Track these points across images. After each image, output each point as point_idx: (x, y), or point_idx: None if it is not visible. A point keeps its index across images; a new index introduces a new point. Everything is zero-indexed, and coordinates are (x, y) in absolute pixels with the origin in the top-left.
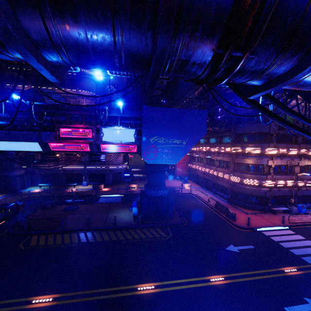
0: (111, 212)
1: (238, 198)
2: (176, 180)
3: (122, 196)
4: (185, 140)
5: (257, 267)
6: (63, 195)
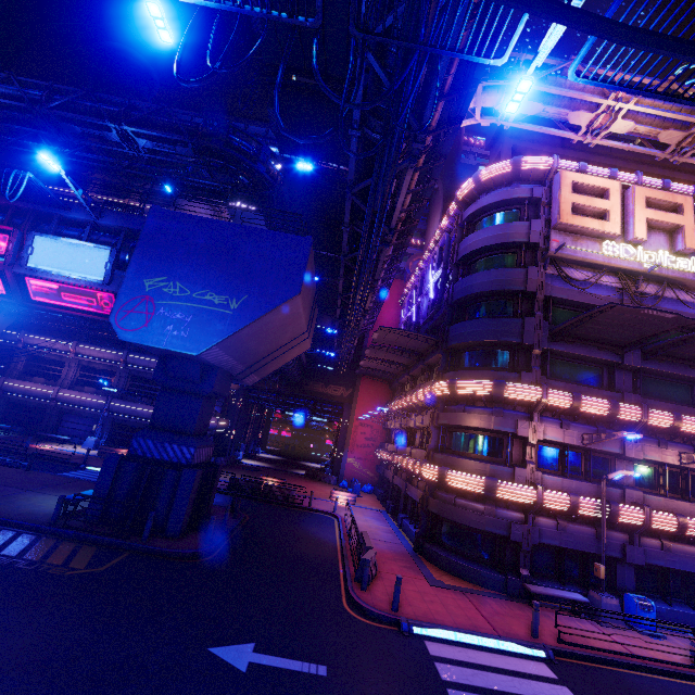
0: (40, 491)
1: (438, 540)
2: (338, 487)
3: None
4: (239, 298)
5: None
6: (4, 448)
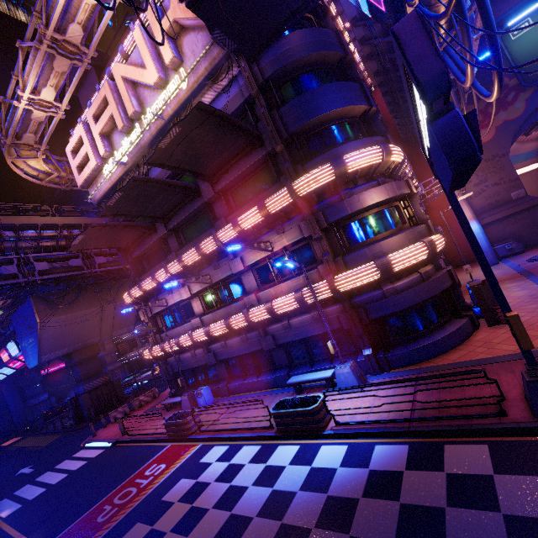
0: None
1: None
2: None
3: (146, 382)
4: (33, 336)
5: None
6: None
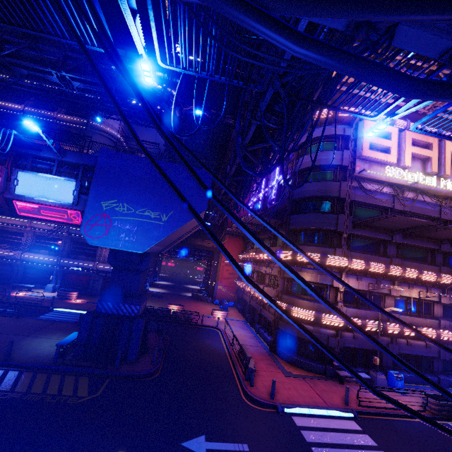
0: (34, 336)
1: (285, 345)
2: (213, 304)
3: None
4: (168, 213)
5: None
6: None
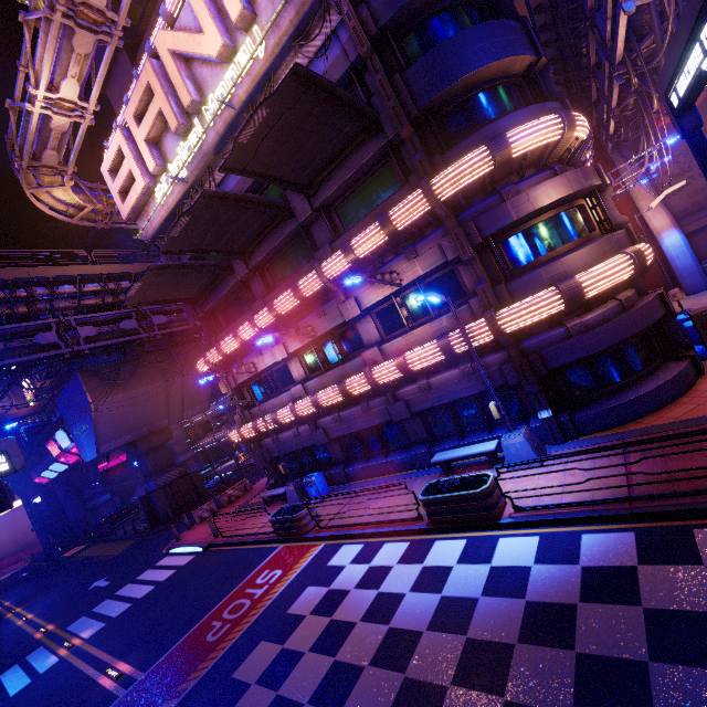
0: None
1: None
2: None
3: (230, 473)
4: (87, 422)
5: (51, 616)
6: None
